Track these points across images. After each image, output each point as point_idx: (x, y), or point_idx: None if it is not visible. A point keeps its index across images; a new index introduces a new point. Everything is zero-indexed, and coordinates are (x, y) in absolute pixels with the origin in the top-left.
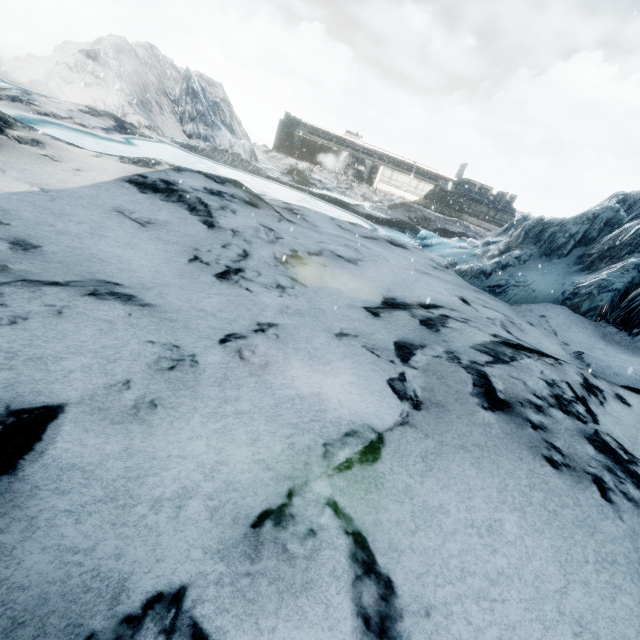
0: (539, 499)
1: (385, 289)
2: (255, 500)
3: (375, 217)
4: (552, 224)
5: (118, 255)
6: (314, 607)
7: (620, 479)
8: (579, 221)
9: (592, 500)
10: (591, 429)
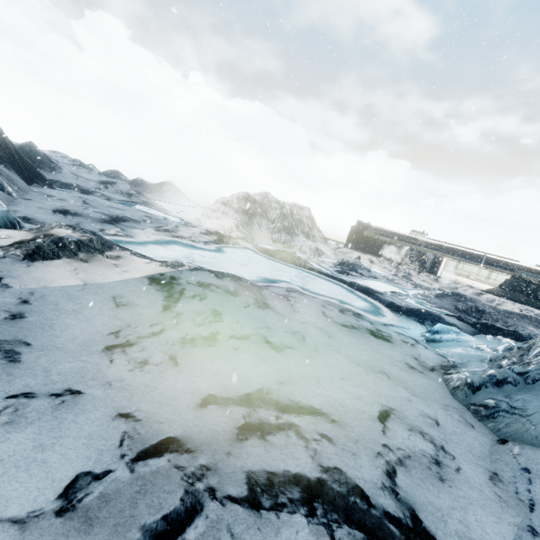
0: None
1: (278, 381)
2: None
3: (397, 305)
4: None
5: (68, 325)
6: None
7: None
8: None
9: None
10: None
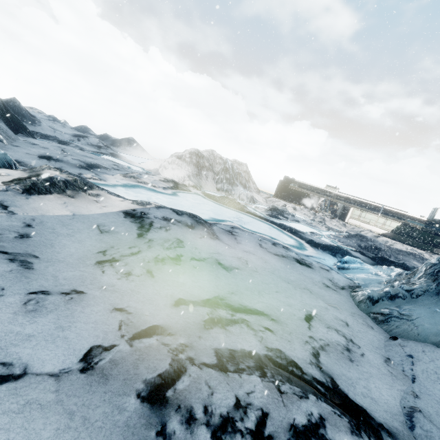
0: None
1: (229, 291)
2: None
3: (315, 242)
4: None
5: (65, 245)
6: None
7: None
8: None
9: None
10: None
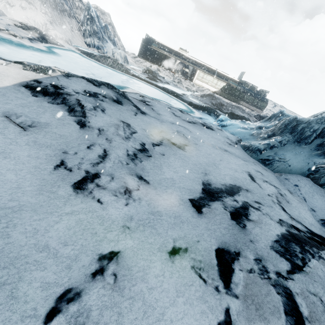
0: None
1: (203, 173)
2: None
3: (194, 104)
4: (302, 122)
5: None
6: None
7: None
8: (319, 121)
9: None
10: None
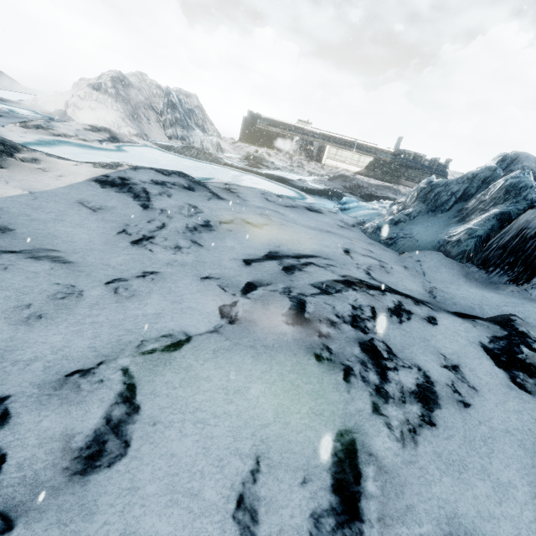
0: (291, 378)
1: (276, 245)
2: (76, 365)
3: (309, 189)
4: (438, 185)
5: (68, 232)
6: (78, 411)
7: (367, 369)
8: (460, 181)
9: (334, 380)
10: (368, 337)
